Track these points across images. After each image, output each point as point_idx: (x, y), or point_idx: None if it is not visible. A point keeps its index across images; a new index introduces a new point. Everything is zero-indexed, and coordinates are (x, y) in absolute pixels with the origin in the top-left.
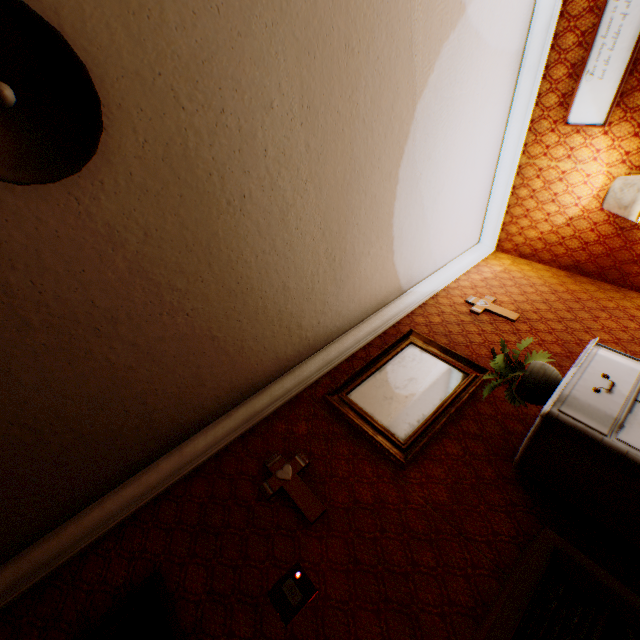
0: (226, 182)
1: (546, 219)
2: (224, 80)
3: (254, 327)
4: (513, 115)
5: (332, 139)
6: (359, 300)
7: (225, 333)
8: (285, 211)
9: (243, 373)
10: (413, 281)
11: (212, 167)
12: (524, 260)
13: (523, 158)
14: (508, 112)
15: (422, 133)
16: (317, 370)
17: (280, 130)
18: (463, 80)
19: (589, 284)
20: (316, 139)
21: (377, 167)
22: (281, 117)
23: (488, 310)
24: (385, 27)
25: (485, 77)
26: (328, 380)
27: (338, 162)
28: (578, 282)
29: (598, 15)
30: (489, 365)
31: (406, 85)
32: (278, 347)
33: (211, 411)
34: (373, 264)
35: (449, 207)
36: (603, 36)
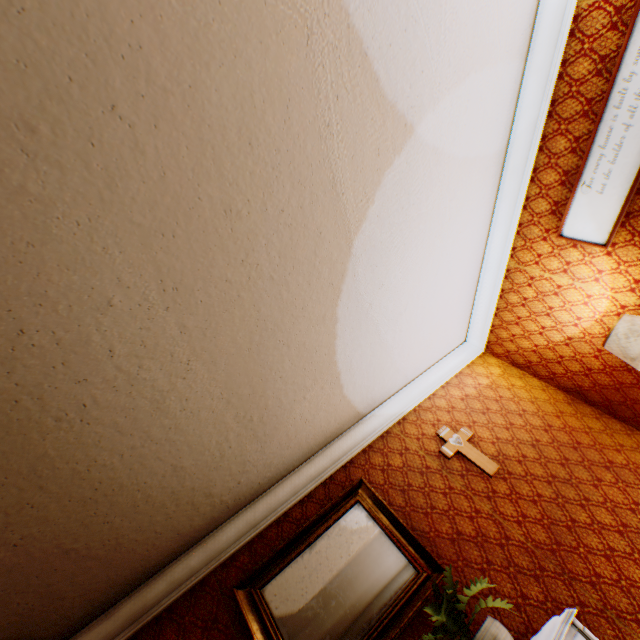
0: (48, 400)
1: (541, 332)
2: (15, 298)
3: (135, 519)
4: (497, 216)
5: (223, 308)
6: (298, 443)
7: (87, 540)
8: (160, 398)
9: (127, 564)
10: (376, 401)
11: (18, 392)
12: (517, 369)
13: (512, 262)
14: (492, 212)
15: (367, 265)
16: (236, 538)
17: (132, 323)
18: (421, 199)
19: (593, 418)
20: (196, 315)
21: (302, 315)
22: (130, 310)
23: (461, 452)
24: (289, 176)
25: (454, 188)
26: (247, 555)
27: (238, 327)
28: (580, 413)
29: (595, 121)
30: (449, 554)
31: (333, 225)
32: (179, 524)
33: (82, 615)
34: (313, 405)
35: (418, 321)
36: (601, 146)
